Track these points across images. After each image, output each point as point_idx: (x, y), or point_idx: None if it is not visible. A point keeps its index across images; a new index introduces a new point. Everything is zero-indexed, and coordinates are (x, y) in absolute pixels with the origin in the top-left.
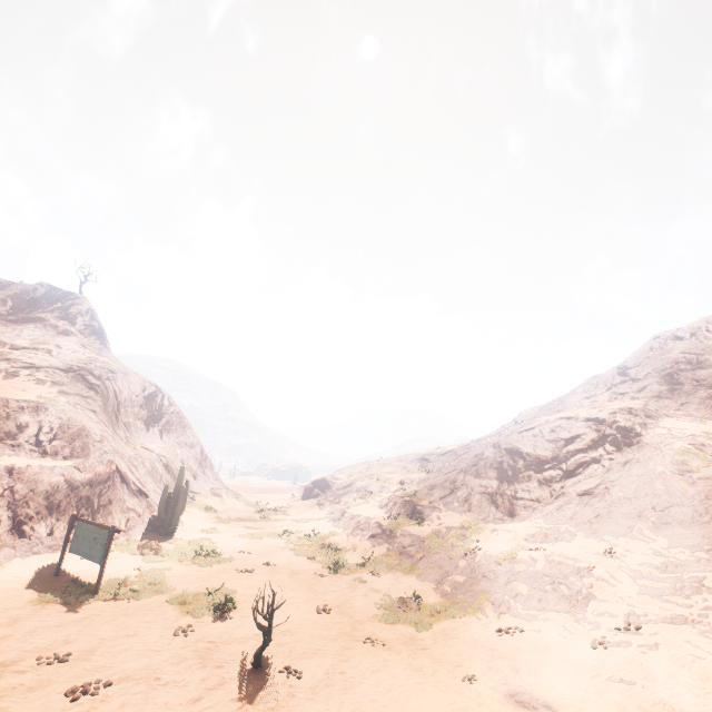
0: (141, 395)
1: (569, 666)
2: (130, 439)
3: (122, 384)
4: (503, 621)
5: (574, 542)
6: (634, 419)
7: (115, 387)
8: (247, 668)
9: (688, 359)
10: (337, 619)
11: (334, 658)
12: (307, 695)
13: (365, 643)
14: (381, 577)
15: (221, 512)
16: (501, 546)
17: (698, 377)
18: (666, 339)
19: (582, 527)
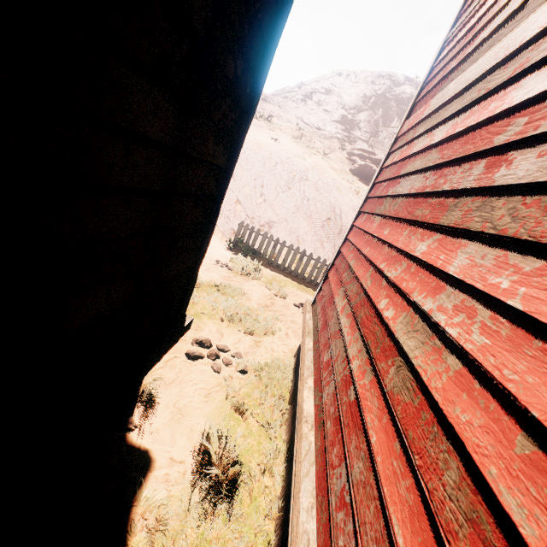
0: None
1: None
2: None
3: None
4: None
5: None
6: None
7: None
8: None
9: (328, 88)
10: None
11: None
12: None
13: None
14: None
15: None
16: None
17: (321, 99)
18: (335, 73)
19: None
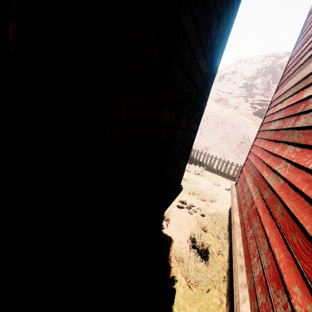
0: None
1: None
2: None
3: None
4: None
5: None
6: None
7: None
8: None
9: (234, 70)
10: None
11: None
12: None
13: None
14: None
15: None
16: None
17: (230, 77)
18: (237, 62)
19: None
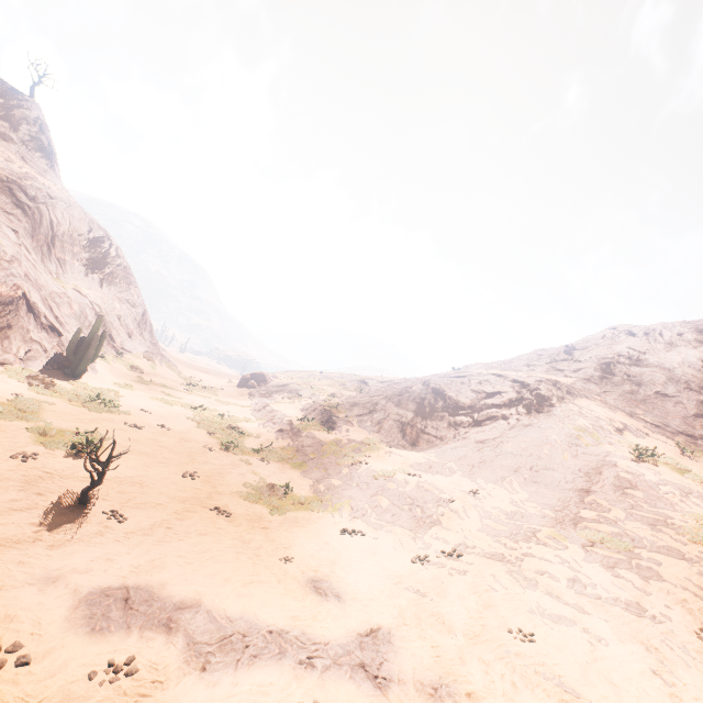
0: (85, 236)
1: (381, 570)
2: (62, 278)
3: (63, 216)
4: (353, 523)
5: (450, 477)
6: (555, 392)
7: (52, 216)
8: (71, 502)
9: (630, 355)
10: (199, 485)
11: (171, 514)
12: (117, 538)
13: (211, 510)
14: (268, 465)
15: (148, 375)
16: (386, 466)
17: (630, 373)
18: (621, 332)
19: (464, 468)
